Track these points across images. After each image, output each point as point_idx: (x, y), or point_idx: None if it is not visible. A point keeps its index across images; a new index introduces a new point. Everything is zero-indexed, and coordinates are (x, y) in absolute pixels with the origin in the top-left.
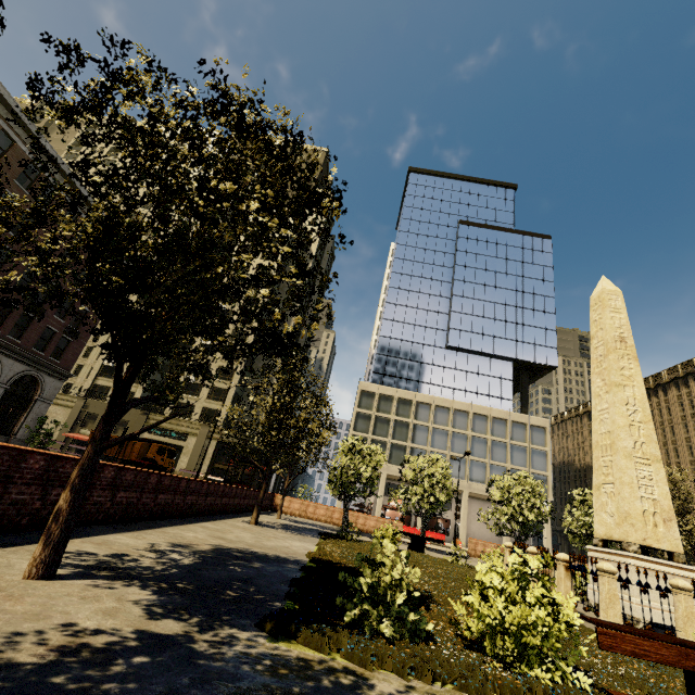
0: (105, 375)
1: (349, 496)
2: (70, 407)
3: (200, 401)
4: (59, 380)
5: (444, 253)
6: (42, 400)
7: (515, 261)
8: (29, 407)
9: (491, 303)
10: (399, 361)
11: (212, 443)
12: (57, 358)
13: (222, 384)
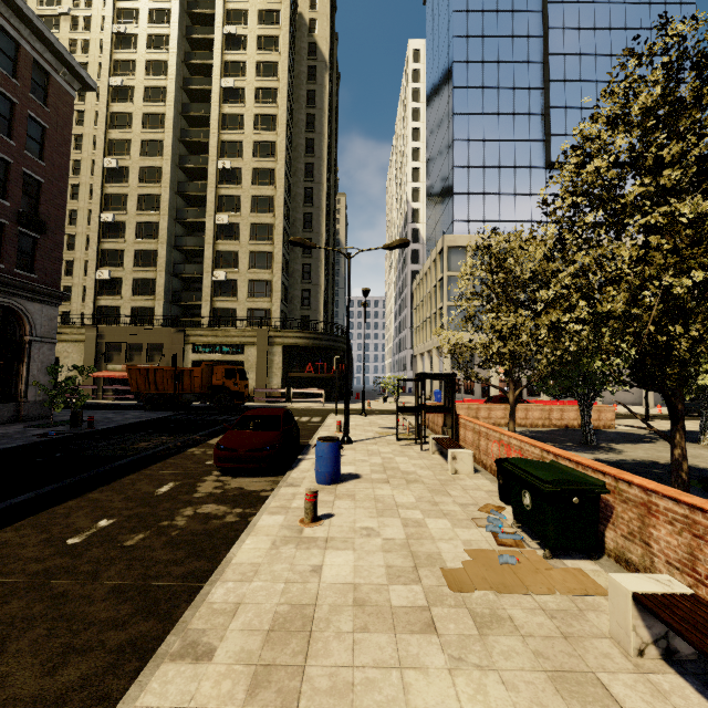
0: (106, 292)
1: (596, 394)
2: (80, 342)
3: (240, 302)
4: (49, 306)
5: (527, 13)
6: (39, 340)
7: (638, 3)
8: (25, 355)
9: (606, 83)
10: (485, 198)
11: (277, 350)
12: (28, 271)
13: (261, 275)
